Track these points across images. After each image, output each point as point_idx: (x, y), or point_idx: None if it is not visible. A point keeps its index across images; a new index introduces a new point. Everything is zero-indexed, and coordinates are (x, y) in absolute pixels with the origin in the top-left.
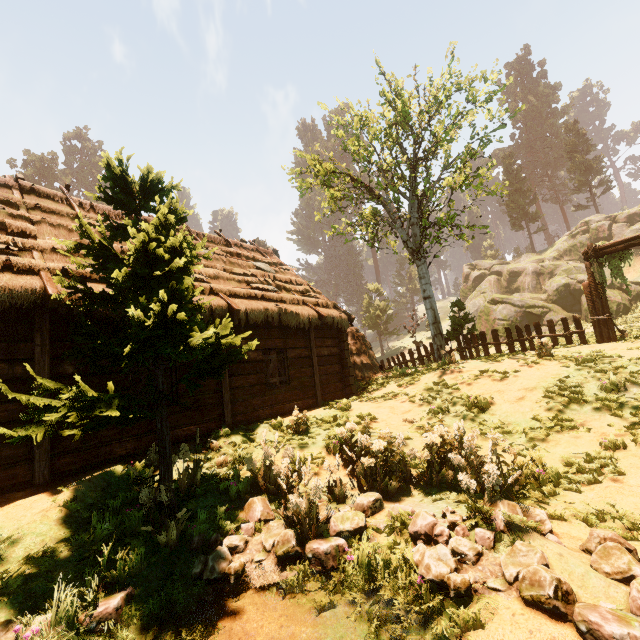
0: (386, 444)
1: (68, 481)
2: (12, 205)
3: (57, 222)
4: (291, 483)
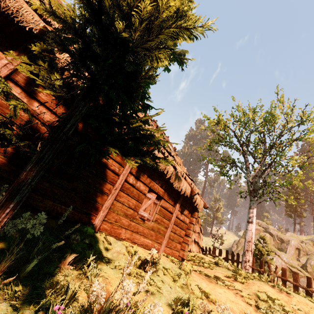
0: None
1: None
2: None
3: None
4: None
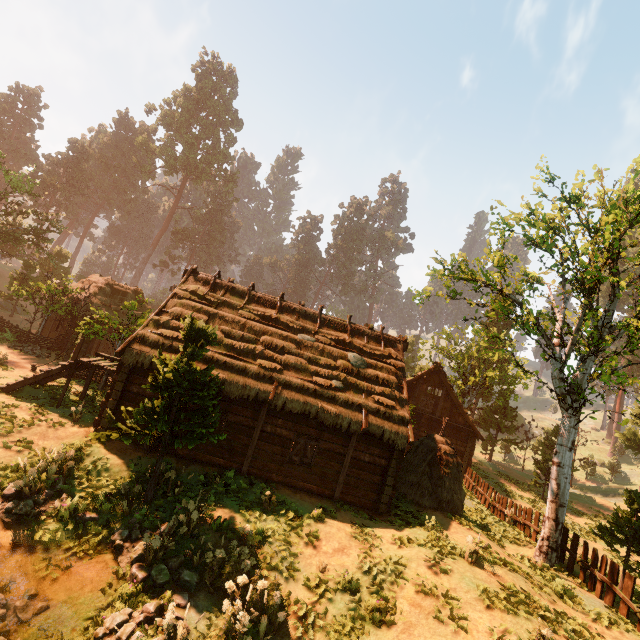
0: (220, 556)
1: (154, 453)
2: (213, 301)
3: (222, 314)
4: (196, 532)
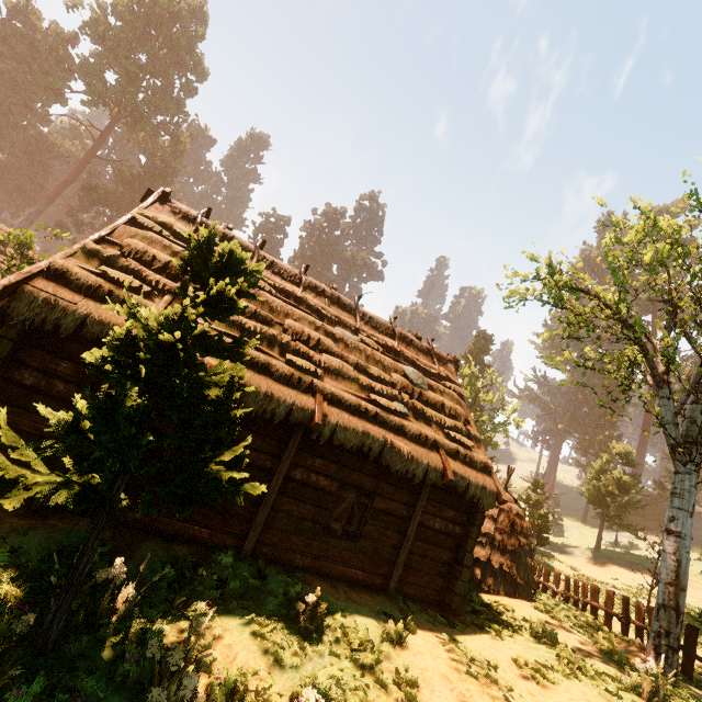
0: None
1: (59, 519)
2: None
3: None
4: None
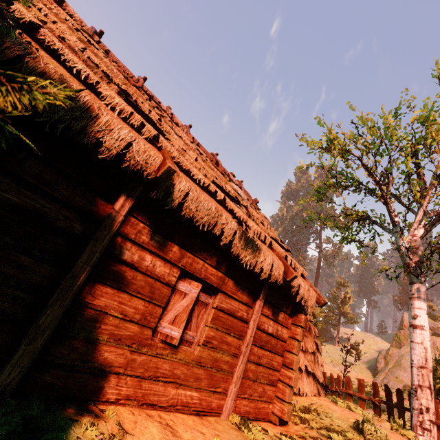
0: None
1: None
2: None
3: None
4: None
